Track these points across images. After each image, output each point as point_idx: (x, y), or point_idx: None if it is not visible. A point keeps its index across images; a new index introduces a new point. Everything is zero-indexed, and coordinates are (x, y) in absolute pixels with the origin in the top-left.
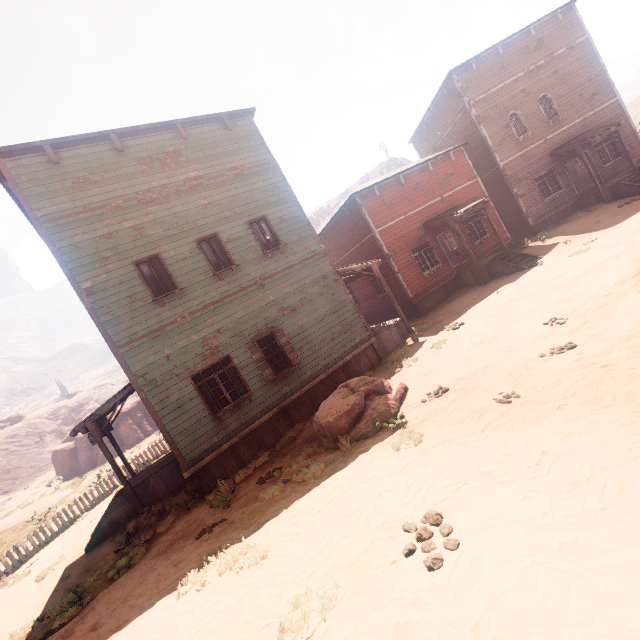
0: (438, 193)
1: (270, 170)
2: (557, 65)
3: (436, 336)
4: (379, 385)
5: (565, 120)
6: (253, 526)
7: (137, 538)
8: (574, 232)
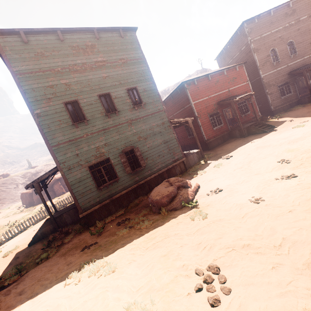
0: (227, 87)
1: (141, 62)
2: (300, 25)
3: (217, 161)
4: (185, 183)
5: (299, 56)
6: (110, 250)
7: (53, 243)
8: (295, 116)
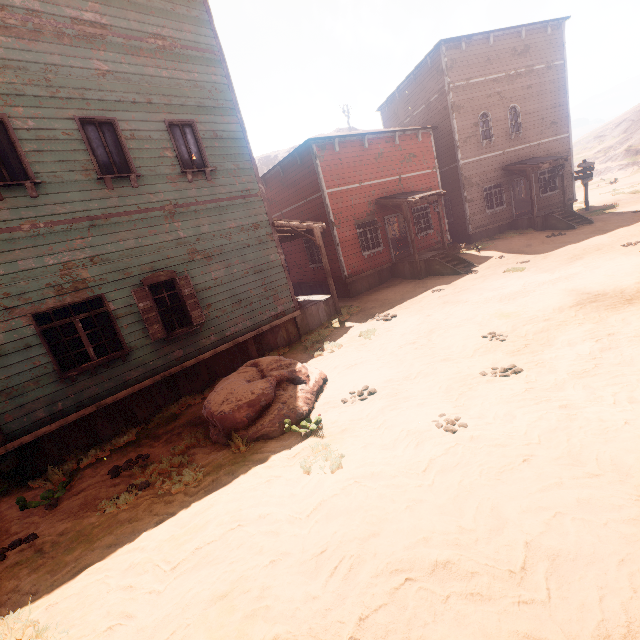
0: (398, 171)
1: (213, 62)
2: (533, 80)
3: (365, 323)
4: (296, 372)
5: (524, 139)
6: (65, 571)
7: None
8: (508, 249)
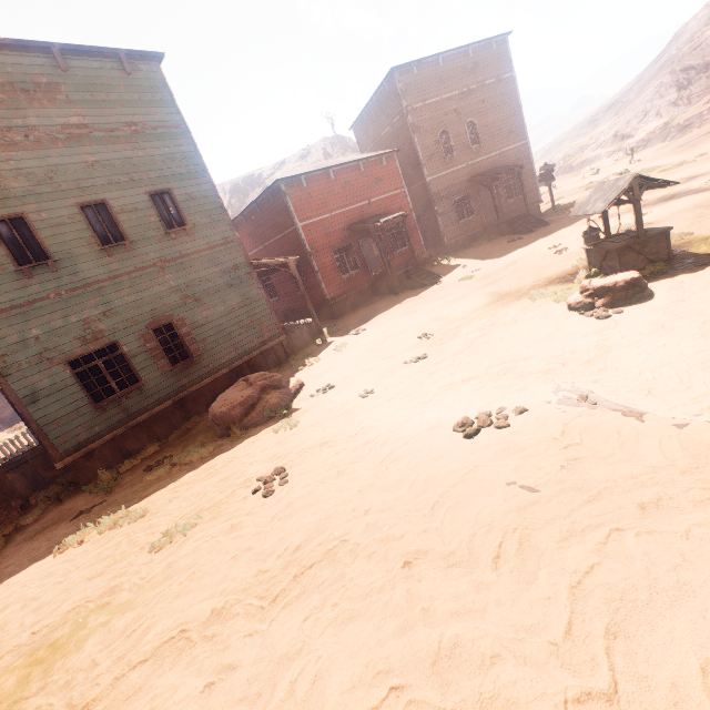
0: (366, 196)
1: (180, 135)
2: (486, 94)
3: (341, 339)
4: (277, 381)
5: (485, 150)
6: (136, 499)
7: None
8: (472, 258)
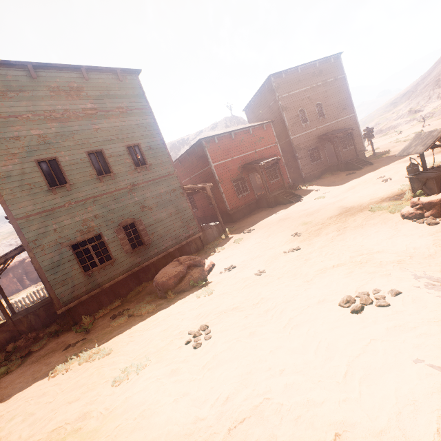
0: (253, 148)
1: (146, 113)
2: (328, 87)
3: (238, 235)
4: (197, 261)
5: (328, 120)
6: (104, 340)
7: (14, 355)
8: (322, 185)
